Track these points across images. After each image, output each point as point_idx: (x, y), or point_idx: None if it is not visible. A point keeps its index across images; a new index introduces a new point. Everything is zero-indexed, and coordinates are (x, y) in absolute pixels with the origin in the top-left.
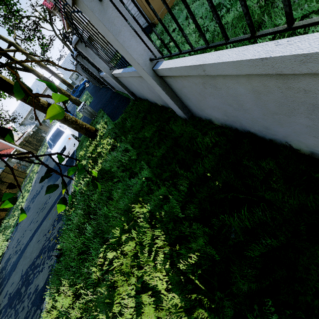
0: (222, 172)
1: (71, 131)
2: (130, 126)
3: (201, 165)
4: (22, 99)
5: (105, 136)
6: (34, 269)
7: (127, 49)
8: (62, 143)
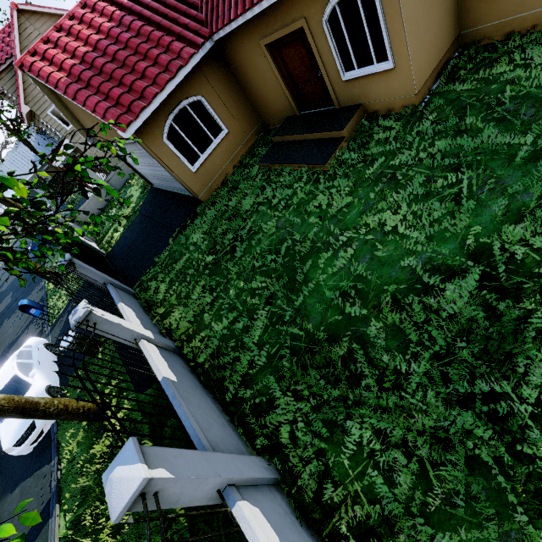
0: None
1: (44, 378)
2: (172, 435)
3: None
4: None
5: None
6: None
7: (188, 504)
8: None
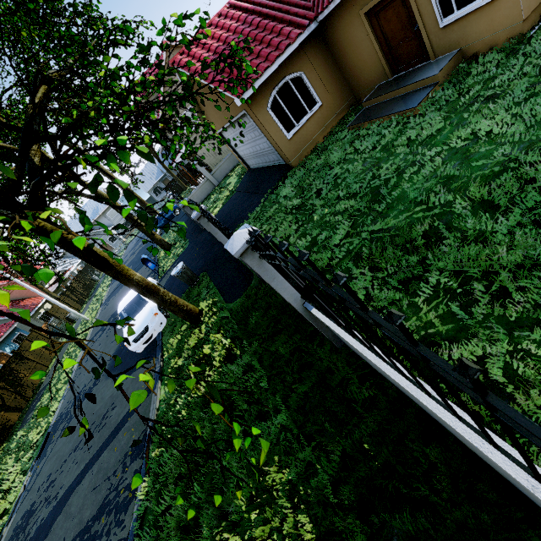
0: (382, 450)
1: None
2: (256, 324)
3: (357, 430)
4: (114, 276)
5: (215, 327)
6: (90, 540)
7: (279, 291)
8: (144, 321)
